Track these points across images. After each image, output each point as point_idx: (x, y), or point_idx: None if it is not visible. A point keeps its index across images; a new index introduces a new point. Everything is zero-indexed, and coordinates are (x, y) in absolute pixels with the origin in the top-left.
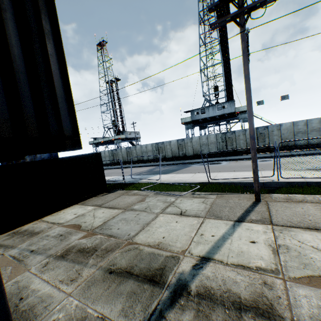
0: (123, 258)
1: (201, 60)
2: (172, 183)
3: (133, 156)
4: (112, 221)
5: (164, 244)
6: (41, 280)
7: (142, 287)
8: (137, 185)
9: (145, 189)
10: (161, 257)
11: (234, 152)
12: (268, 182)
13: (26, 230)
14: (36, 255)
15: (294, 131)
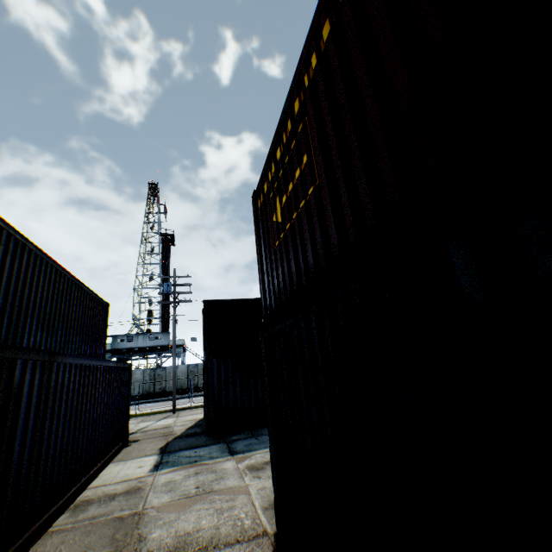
0: None
1: (137, 277)
2: None
3: None
4: None
5: None
6: None
7: None
8: None
9: None
10: None
11: (163, 392)
12: (185, 407)
13: None
14: None
15: None
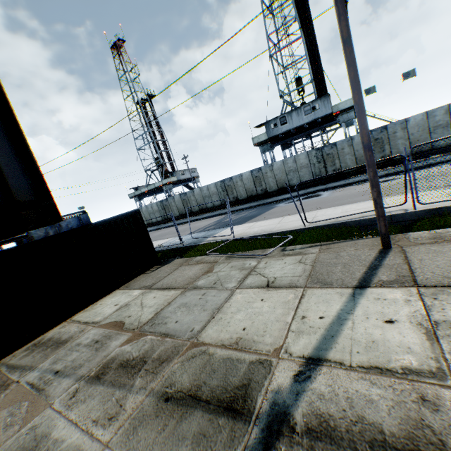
0: (184, 372)
1: (269, 40)
2: (250, 238)
3: (191, 205)
4: (167, 310)
5: (246, 341)
6: (67, 421)
7: (215, 422)
8: (201, 248)
9: (212, 252)
10: (242, 365)
11: (339, 174)
12: (399, 214)
13: (50, 339)
14: (62, 379)
15: (429, 126)
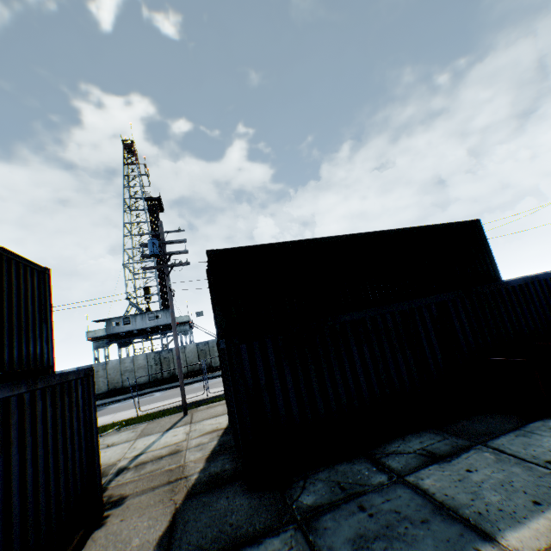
0: None
1: (126, 251)
2: None
3: None
4: None
5: None
6: None
7: None
8: None
9: None
10: None
11: (173, 377)
12: (200, 400)
13: None
14: None
15: None
